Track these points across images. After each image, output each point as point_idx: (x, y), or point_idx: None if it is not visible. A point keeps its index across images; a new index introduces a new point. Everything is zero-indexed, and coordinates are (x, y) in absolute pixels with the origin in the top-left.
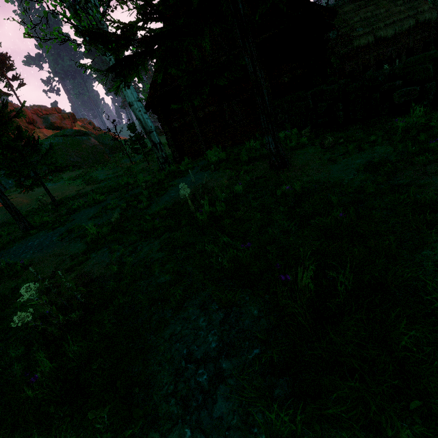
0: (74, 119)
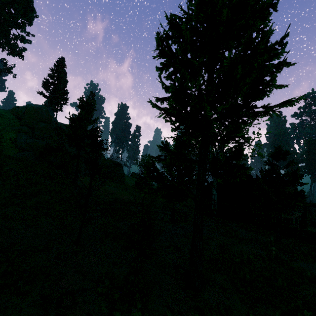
0: None
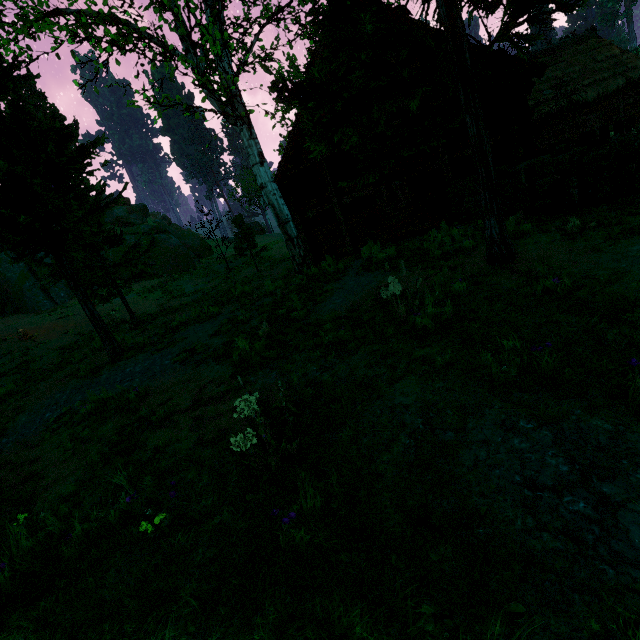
0: (147, 213)
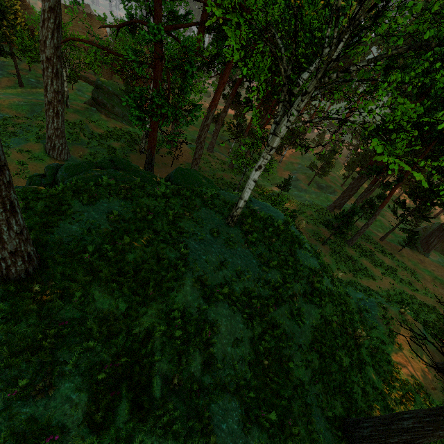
0: None
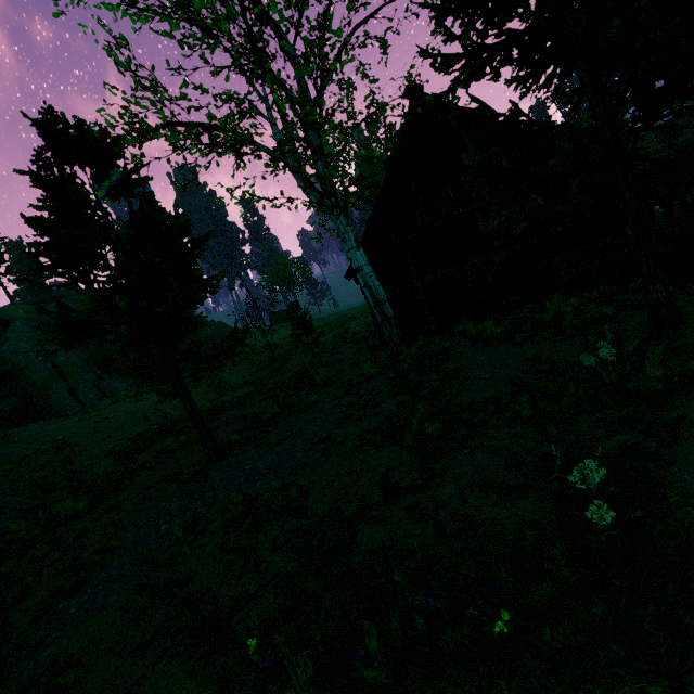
0: None
